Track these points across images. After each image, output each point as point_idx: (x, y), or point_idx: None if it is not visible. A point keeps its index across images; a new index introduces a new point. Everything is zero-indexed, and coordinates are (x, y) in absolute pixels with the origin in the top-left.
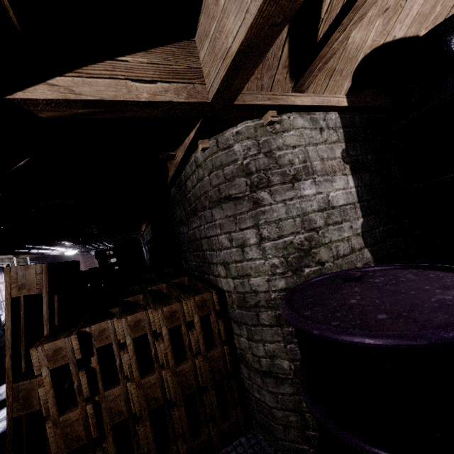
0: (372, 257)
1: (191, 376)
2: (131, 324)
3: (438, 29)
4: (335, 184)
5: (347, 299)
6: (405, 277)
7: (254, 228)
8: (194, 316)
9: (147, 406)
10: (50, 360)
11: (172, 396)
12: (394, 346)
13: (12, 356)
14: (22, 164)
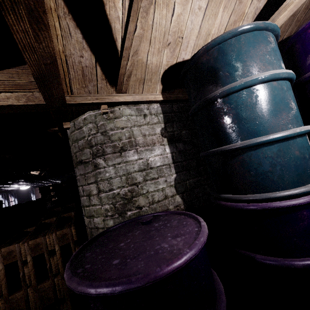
0: (182, 201)
1: (51, 291)
2: (4, 254)
3: (193, 58)
4: (154, 152)
5: (121, 242)
6: (172, 222)
7: (95, 183)
8: (55, 246)
9: None
10: None
11: (33, 307)
12: (84, 294)
13: None
14: None
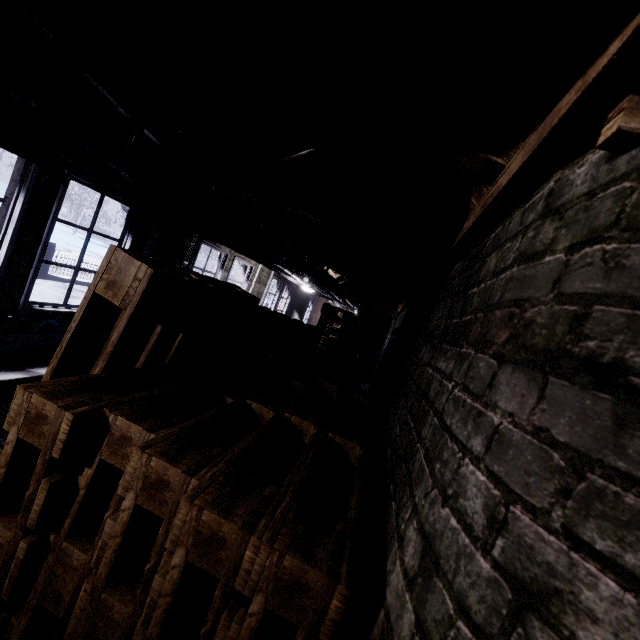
0: None
1: None
2: (150, 476)
3: None
4: None
5: None
6: None
7: None
8: (255, 591)
9: None
10: (27, 423)
11: None
12: None
13: (56, 370)
14: (303, 153)
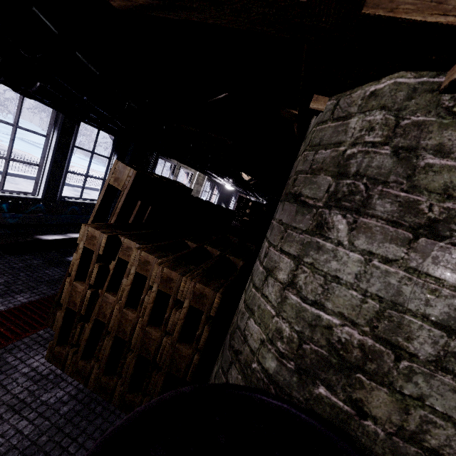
0: None
1: (154, 345)
2: (141, 259)
3: None
4: None
5: None
6: None
7: (293, 261)
8: (185, 299)
9: (117, 331)
10: (87, 240)
11: (133, 343)
12: None
13: (92, 222)
14: (221, 97)
